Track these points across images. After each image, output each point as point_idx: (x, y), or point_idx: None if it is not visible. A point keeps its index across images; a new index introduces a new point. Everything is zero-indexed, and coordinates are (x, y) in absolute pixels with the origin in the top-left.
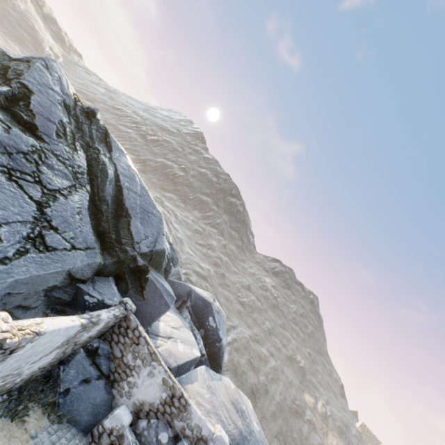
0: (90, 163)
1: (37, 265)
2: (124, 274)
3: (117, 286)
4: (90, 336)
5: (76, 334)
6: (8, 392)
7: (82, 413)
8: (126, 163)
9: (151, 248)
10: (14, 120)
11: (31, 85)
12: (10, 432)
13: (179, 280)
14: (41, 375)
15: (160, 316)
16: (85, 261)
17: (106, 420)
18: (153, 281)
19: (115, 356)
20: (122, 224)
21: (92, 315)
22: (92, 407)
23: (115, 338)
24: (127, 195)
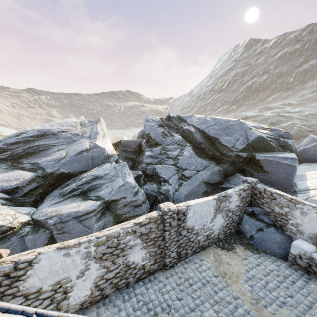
0: (182, 135)
1: (188, 186)
2: (241, 167)
3: (244, 176)
4: (238, 205)
5: (219, 205)
6: (220, 240)
7: (272, 248)
8: (196, 119)
9: (246, 143)
10: (152, 146)
11: (147, 132)
12: (230, 255)
13: None
14: (233, 232)
15: (293, 176)
16: (207, 173)
17: (290, 249)
18: (262, 159)
19: (267, 212)
20: (217, 145)
21: (221, 193)
22: (276, 244)
23: (258, 202)
24: (208, 131)
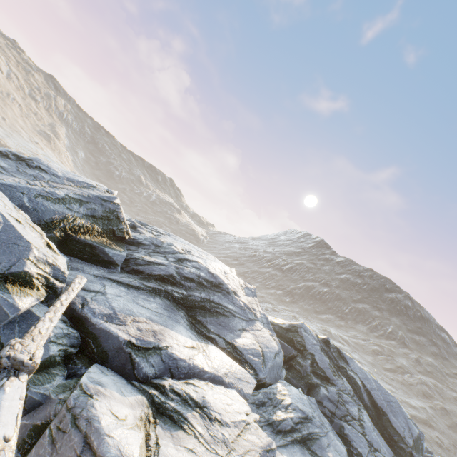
0: (346, 380)
1: None
2: None
3: None
4: None
5: None
6: None
7: None
8: (357, 367)
9: (411, 437)
10: (319, 378)
11: (311, 350)
12: None
13: (425, 450)
14: None
15: None
16: None
17: None
18: None
19: None
20: (384, 422)
21: None
22: None
23: None
24: (374, 395)
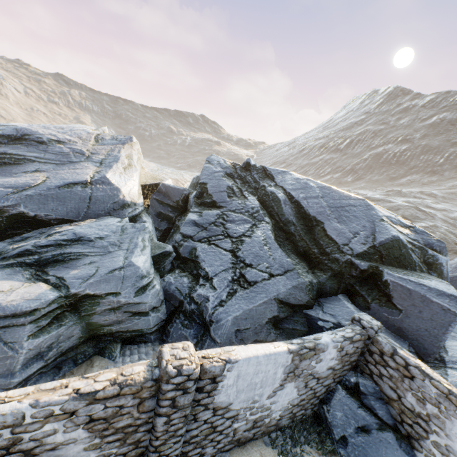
0: (262, 200)
1: (245, 301)
2: (351, 286)
3: (353, 303)
4: (332, 368)
5: (297, 364)
6: (280, 428)
7: None
8: (292, 179)
9: (370, 243)
10: (205, 207)
11: (204, 180)
12: None
13: None
14: (309, 415)
15: (448, 331)
16: (287, 284)
17: None
18: (395, 282)
19: (387, 396)
20: (317, 234)
21: (306, 339)
22: None
23: (372, 369)
24: (307, 205)
